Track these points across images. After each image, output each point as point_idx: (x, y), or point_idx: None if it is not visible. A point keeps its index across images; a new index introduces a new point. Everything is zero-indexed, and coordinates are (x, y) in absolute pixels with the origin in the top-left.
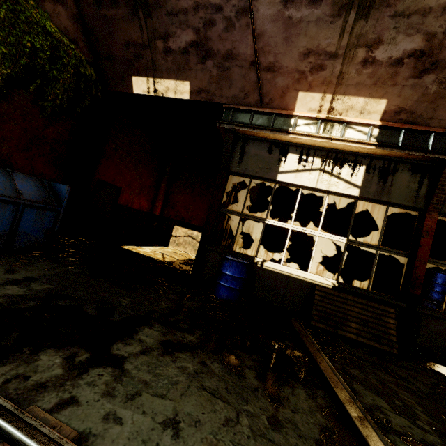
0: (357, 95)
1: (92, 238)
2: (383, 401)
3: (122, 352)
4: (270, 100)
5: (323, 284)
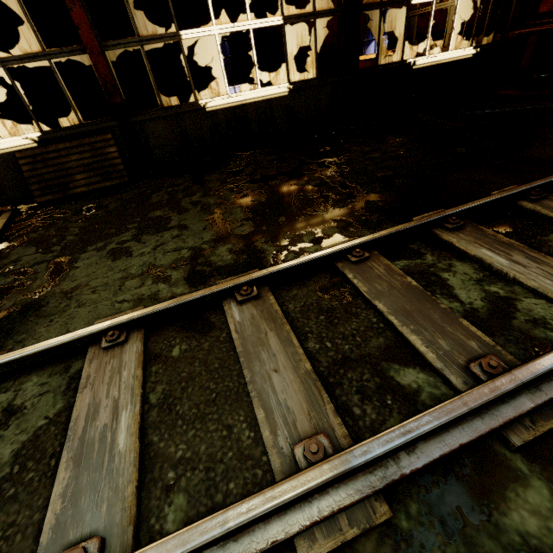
0: None
1: None
2: (36, 248)
3: None
4: None
5: (25, 146)
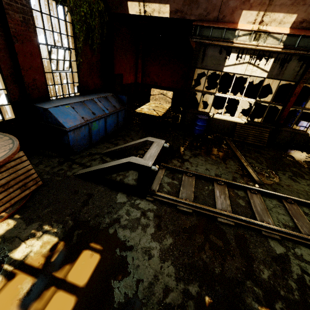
0: (279, 11)
1: None
2: (254, 161)
3: (186, 158)
4: (223, 16)
5: (240, 122)
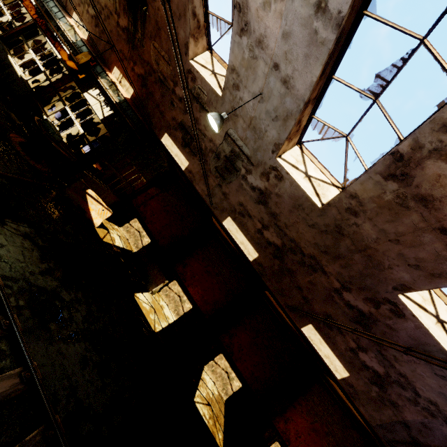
0: None
1: None
2: None
3: None
4: None
5: None
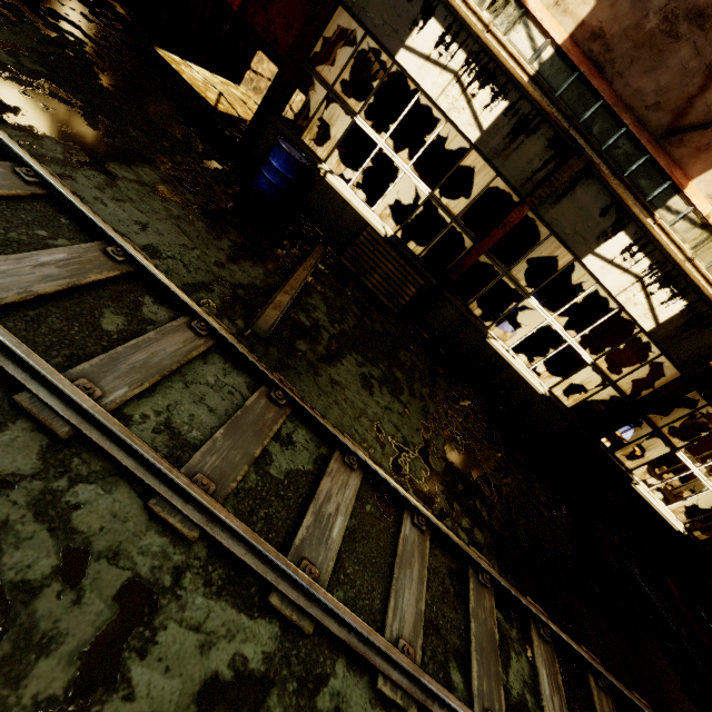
0: None
1: (105, 4)
2: (326, 309)
3: (117, 173)
4: None
5: (378, 230)
